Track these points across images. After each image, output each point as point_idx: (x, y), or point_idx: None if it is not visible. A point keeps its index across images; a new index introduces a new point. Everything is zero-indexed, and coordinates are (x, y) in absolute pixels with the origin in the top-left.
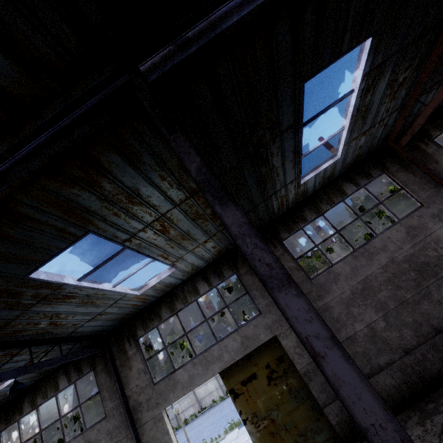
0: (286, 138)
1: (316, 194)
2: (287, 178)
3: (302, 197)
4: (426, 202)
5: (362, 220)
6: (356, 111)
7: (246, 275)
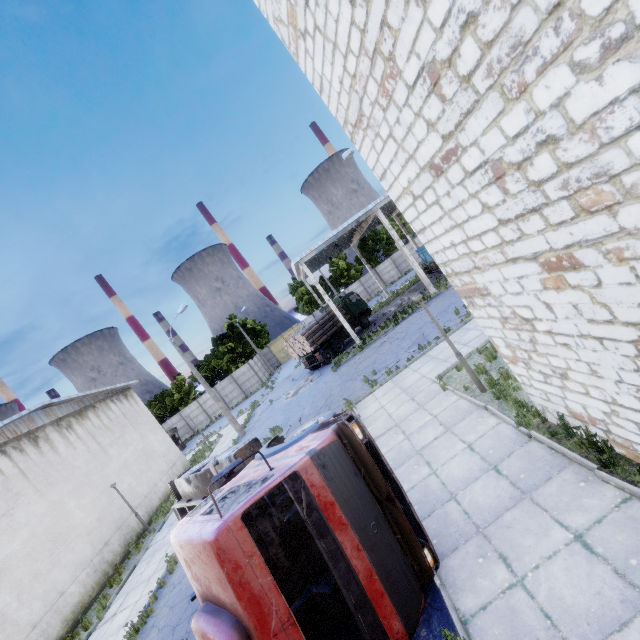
0: None
1: None
2: None
3: None
4: None
5: None
6: None
7: None
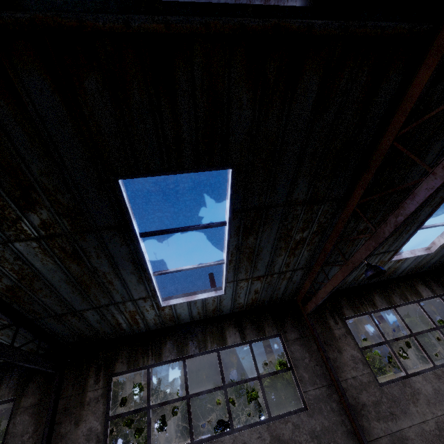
0: (109, 239)
1: (193, 325)
2: (133, 292)
3: (173, 322)
4: (311, 405)
5: (226, 393)
6: (236, 248)
7: (25, 411)
